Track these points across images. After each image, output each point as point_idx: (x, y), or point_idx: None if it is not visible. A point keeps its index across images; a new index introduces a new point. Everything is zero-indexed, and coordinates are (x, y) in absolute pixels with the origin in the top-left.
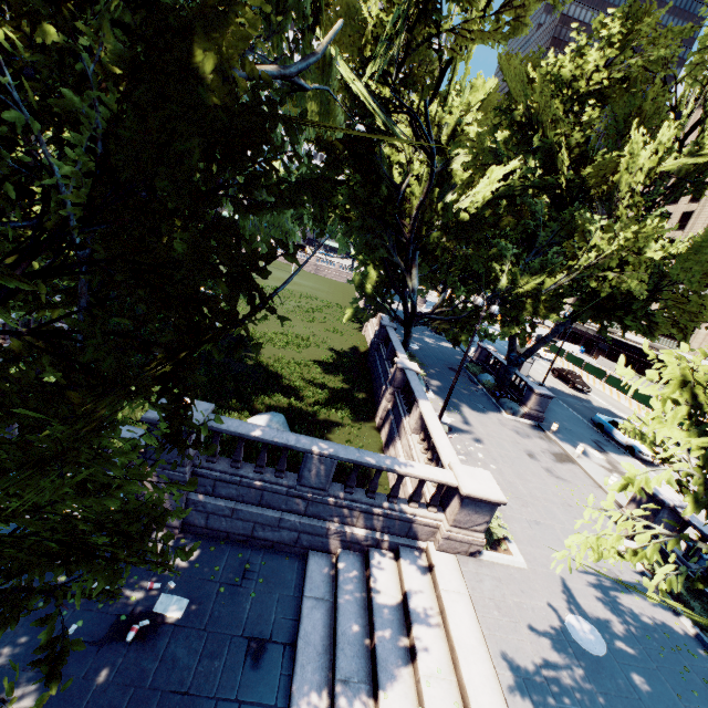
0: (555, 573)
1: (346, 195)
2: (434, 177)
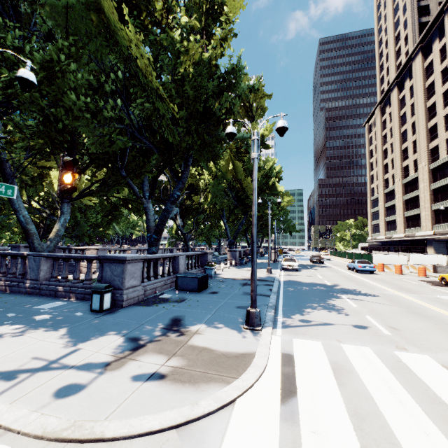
0: None
1: None
2: (170, 180)
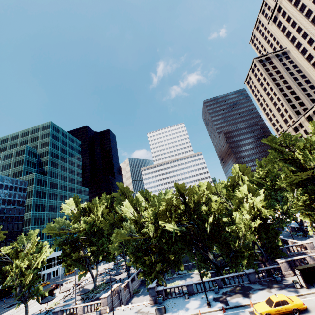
0: None
1: None
2: None
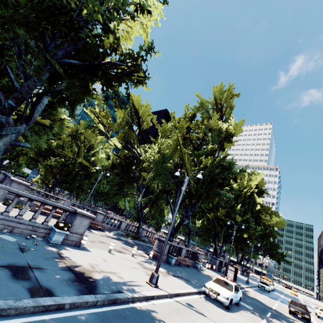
0: (1, 209)
1: (119, 171)
2: None
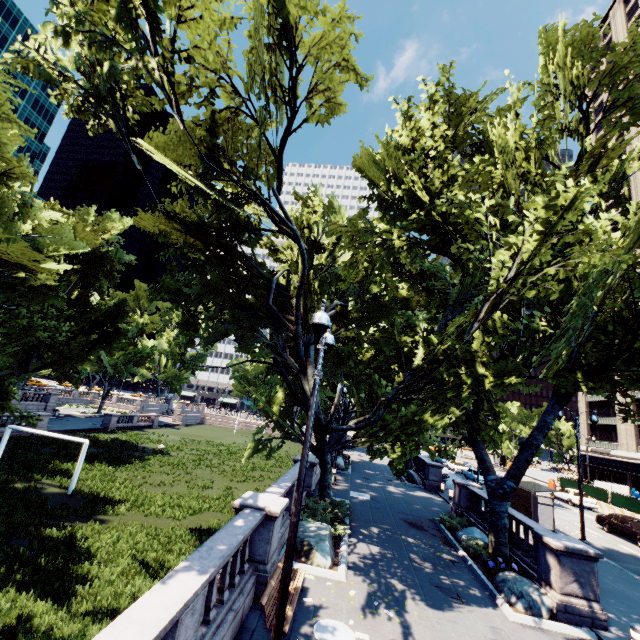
0: None
1: (202, 286)
2: (306, 260)
